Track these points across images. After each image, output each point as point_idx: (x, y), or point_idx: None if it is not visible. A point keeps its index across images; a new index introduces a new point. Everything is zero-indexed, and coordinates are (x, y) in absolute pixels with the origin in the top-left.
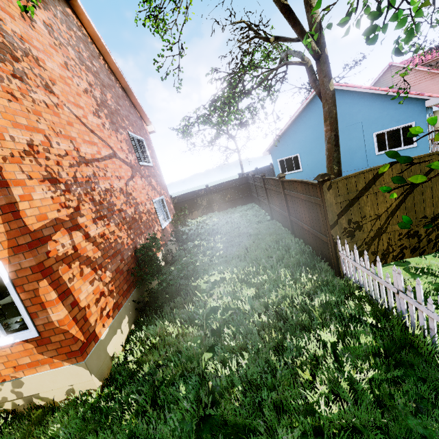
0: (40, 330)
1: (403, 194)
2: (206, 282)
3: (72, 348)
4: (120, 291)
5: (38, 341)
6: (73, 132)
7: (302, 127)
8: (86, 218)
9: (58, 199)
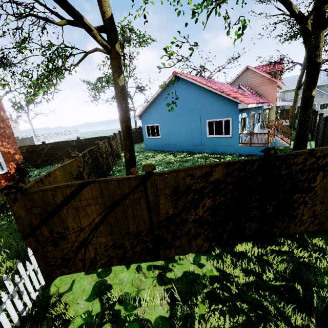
0: None
1: (105, 211)
2: None
3: None
4: None
5: None
6: None
7: (162, 103)
8: None
9: None
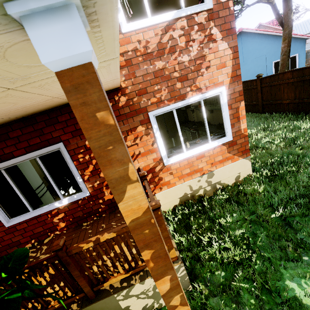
0: (232, 136)
1: None
2: None
3: (246, 147)
4: None
5: (229, 144)
6: None
7: None
8: None
9: None
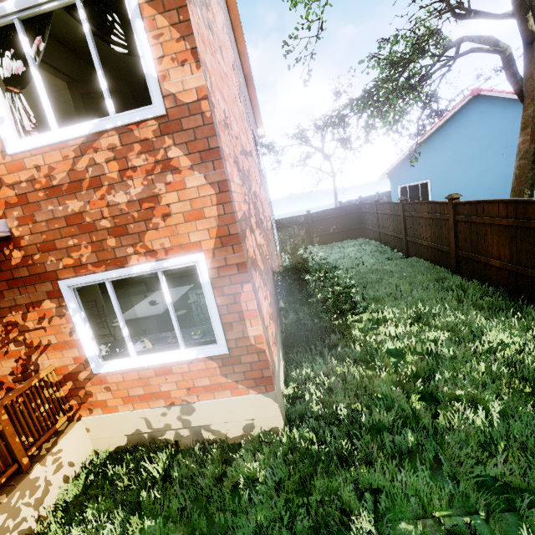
0: (230, 347)
1: None
2: (356, 322)
3: (264, 373)
4: (274, 317)
5: (224, 360)
6: (235, 112)
7: (440, 145)
8: (253, 220)
9: (241, 189)
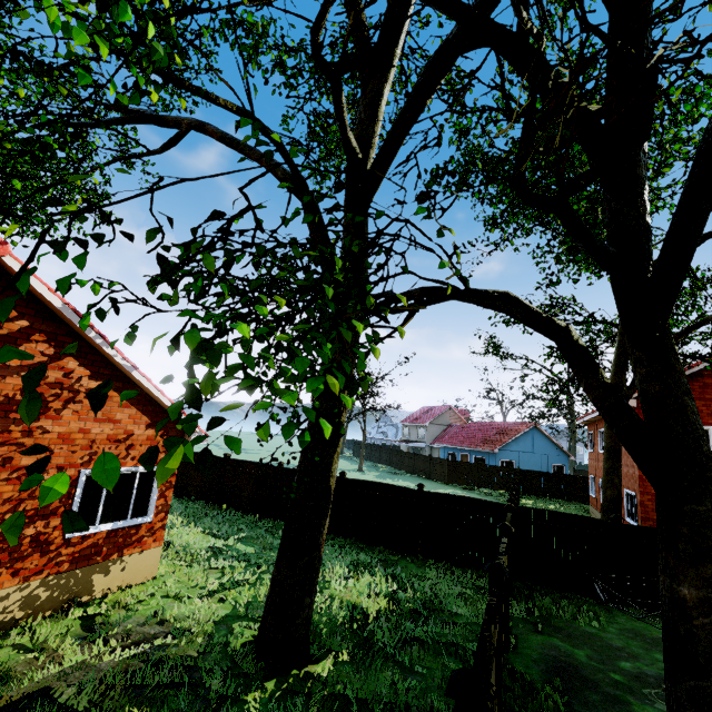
0: None
1: None
2: None
3: None
4: None
5: None
6: None
7: (520, 443)
8: None
9: None
